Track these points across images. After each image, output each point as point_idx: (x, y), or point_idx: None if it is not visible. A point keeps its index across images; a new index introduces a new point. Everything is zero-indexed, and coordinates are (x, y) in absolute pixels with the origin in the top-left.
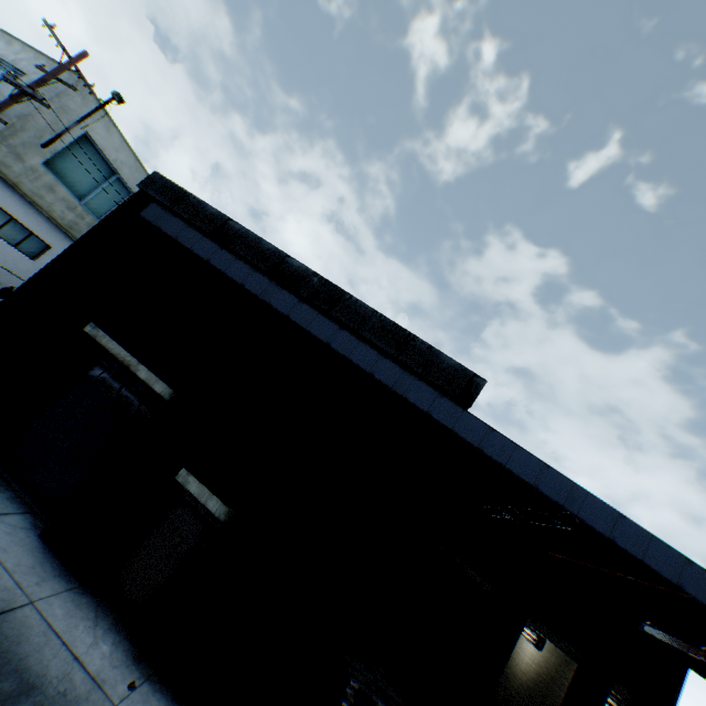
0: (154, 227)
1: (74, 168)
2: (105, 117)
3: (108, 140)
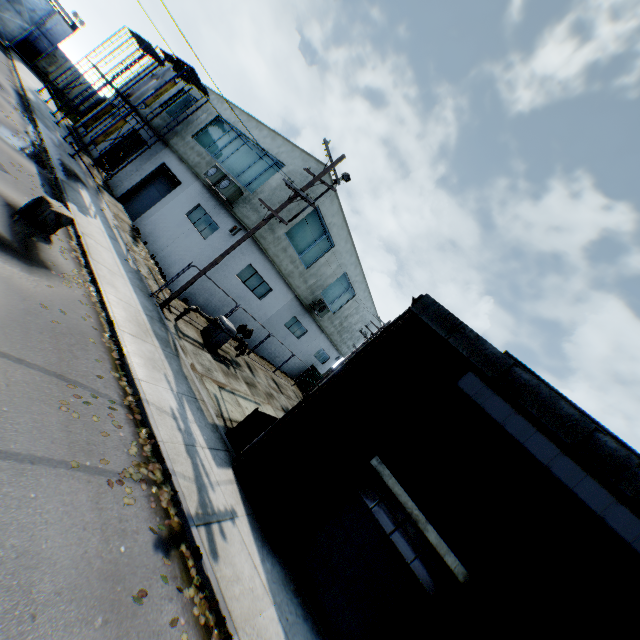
0: (468, 397)
1: (301, 232)
2: (332, 192)
3: (329, 209)
